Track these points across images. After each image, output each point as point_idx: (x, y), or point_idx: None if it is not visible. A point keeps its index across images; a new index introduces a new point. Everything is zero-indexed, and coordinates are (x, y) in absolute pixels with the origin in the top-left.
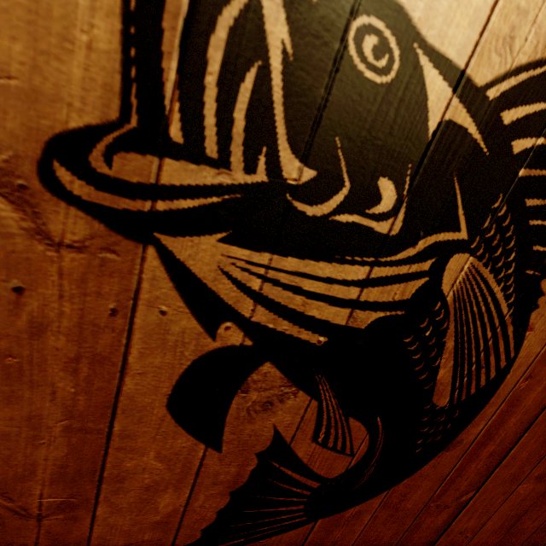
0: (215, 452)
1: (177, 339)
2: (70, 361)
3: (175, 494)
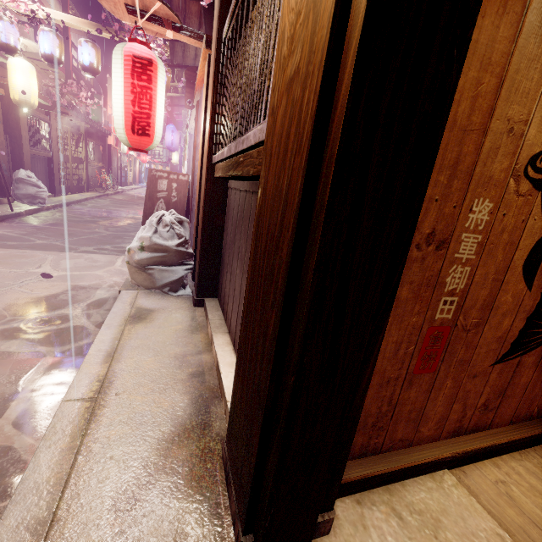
0: (528, 292)
1: (535, 232)
2: (505, 245)
3: (509, 318)
